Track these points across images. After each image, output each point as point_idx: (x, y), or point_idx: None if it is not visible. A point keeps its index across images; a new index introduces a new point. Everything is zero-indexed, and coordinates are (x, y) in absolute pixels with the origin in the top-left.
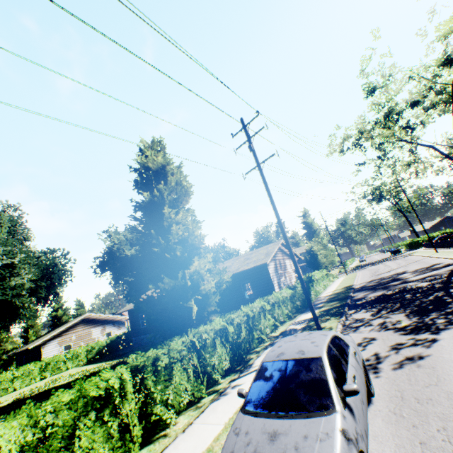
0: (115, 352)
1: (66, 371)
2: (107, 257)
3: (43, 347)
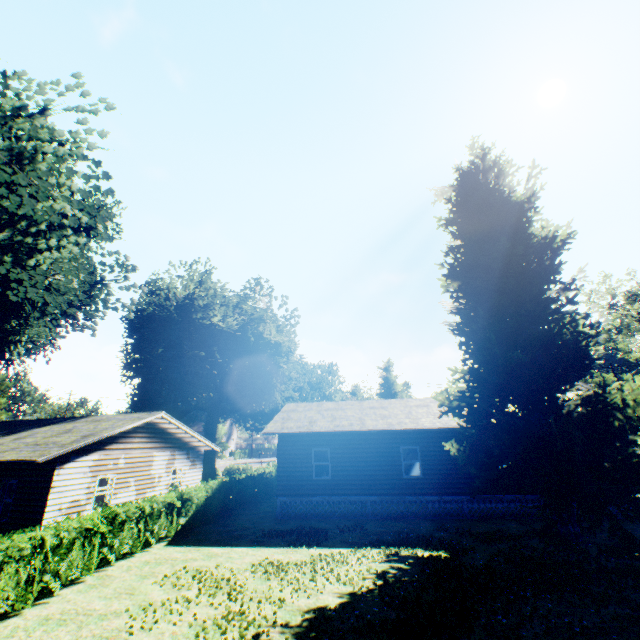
0: (230, 523)
1: (148, 553)
2: (158, 312)
3: (58, 467)
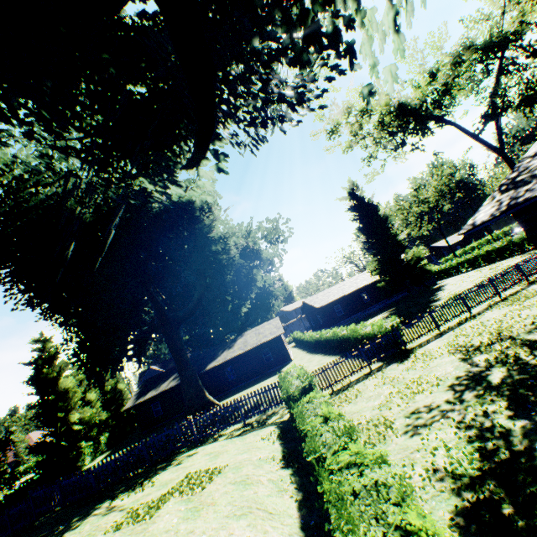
0: None
1: None
2: None
3: (281, 337)
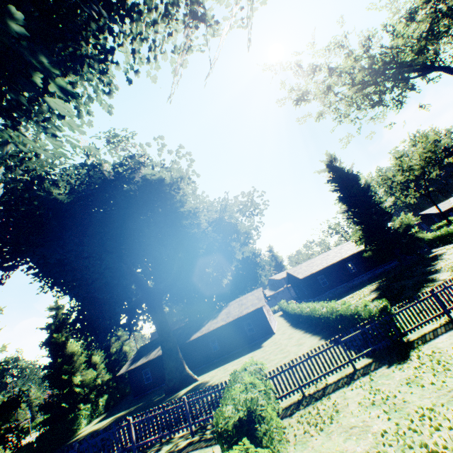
0: None
1: None
2: None
3: (263, 308)
